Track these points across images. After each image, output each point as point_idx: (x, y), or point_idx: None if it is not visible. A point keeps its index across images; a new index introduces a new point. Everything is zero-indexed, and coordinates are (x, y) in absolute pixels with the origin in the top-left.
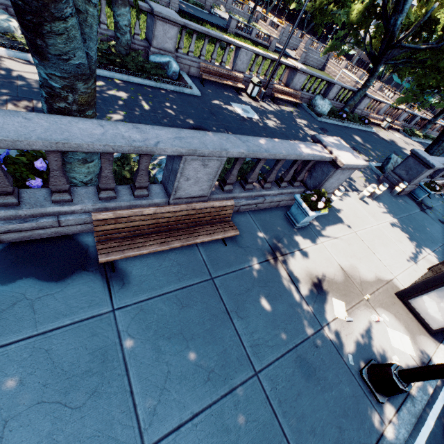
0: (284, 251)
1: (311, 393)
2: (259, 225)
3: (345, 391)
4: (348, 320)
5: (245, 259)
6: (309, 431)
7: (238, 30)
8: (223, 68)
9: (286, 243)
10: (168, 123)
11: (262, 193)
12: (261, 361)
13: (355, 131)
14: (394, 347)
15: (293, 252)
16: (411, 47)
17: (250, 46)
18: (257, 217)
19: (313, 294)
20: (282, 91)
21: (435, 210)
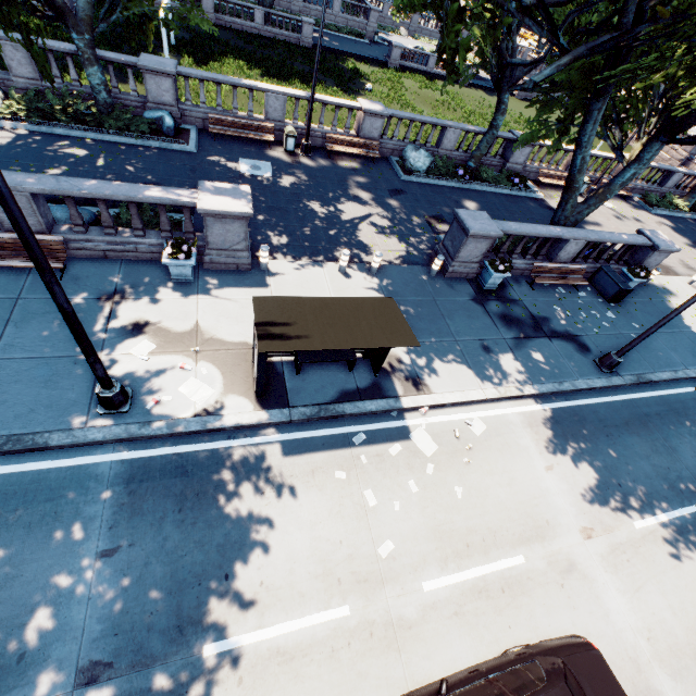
0: (130, 296)
1: (31, 385)
2: (123, 272)
3: (69, 395)
4: (141, 358)
5: (72, 293)
6: (0, 400)
7: (405, 61)
8: (250, 118)
9: (143, 291)
10: (113, 180)
11: (132, 241)
12: (6, 354)
13: (481, 195)
14: (180, 391)
15: (143, 299)
16: (517, 63)
17: (284, 89)
18: (129, 266)
19: (123, 332)
20: (344, 142)
21: (517, 304)
